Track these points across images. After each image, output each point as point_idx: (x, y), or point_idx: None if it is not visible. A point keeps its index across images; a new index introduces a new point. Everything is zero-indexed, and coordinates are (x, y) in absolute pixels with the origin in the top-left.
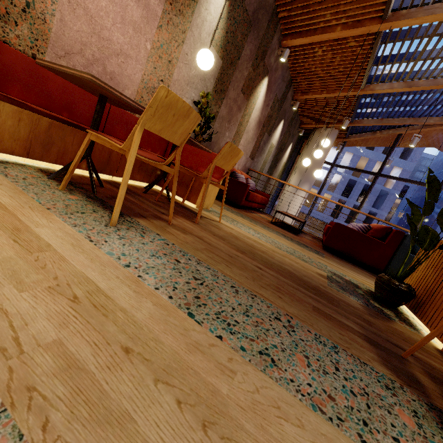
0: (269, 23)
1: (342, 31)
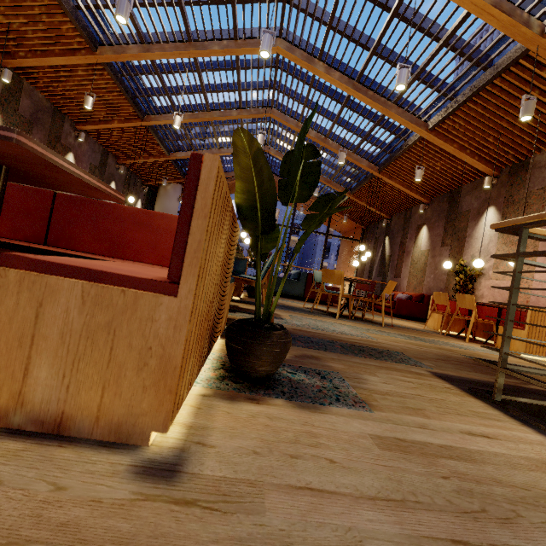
0: (53, 118)
1: (119, 124)
